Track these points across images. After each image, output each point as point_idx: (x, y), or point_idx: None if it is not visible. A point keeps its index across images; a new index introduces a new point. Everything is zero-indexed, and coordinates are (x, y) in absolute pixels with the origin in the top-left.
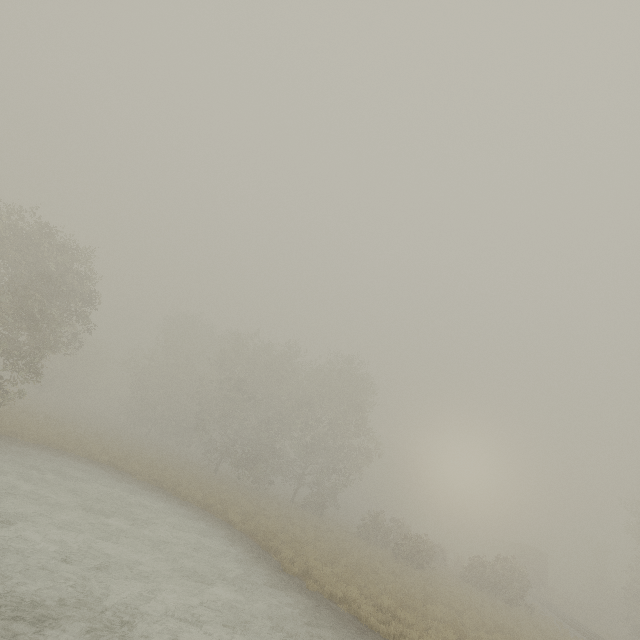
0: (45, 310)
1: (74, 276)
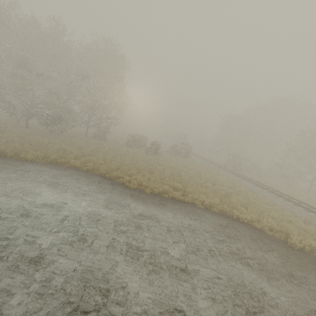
0: None
1: None
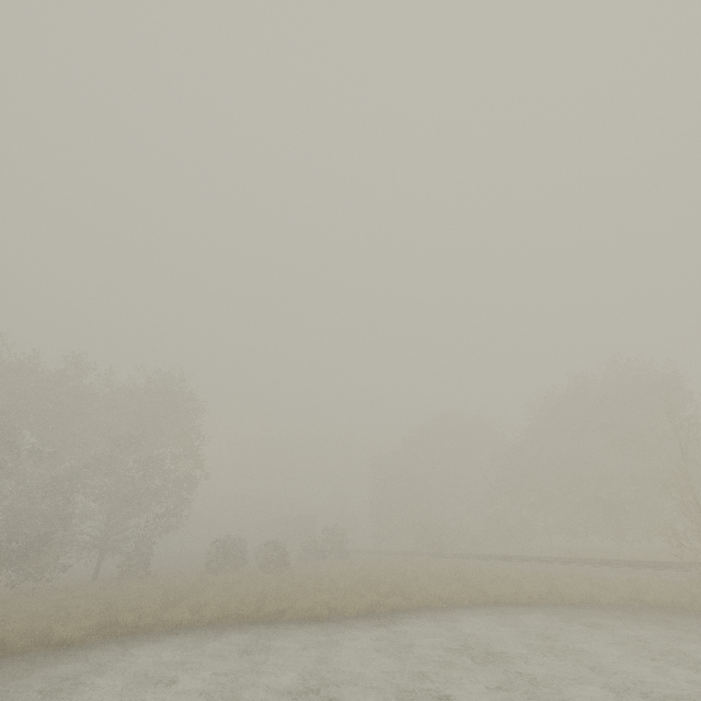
0: None
1: None
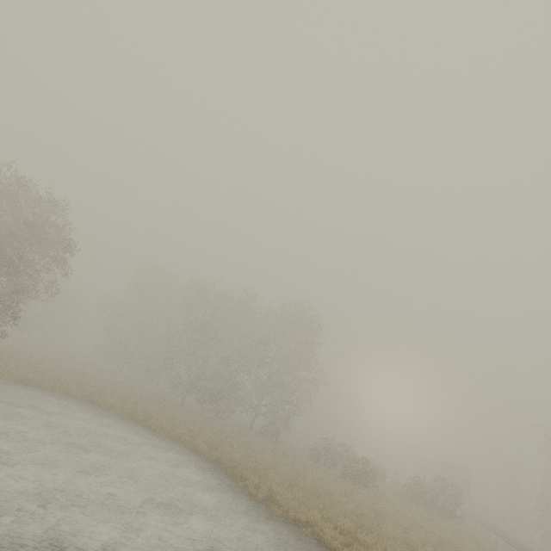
0: (22, 257)
1: (50, 226)
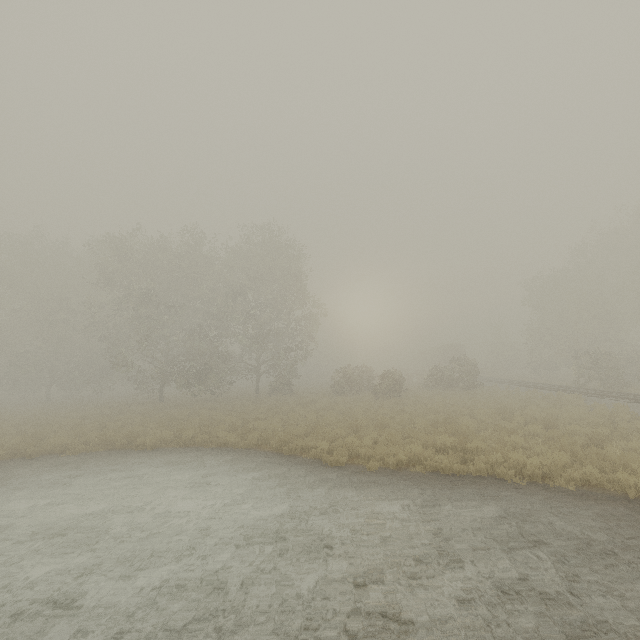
0: None
1: None
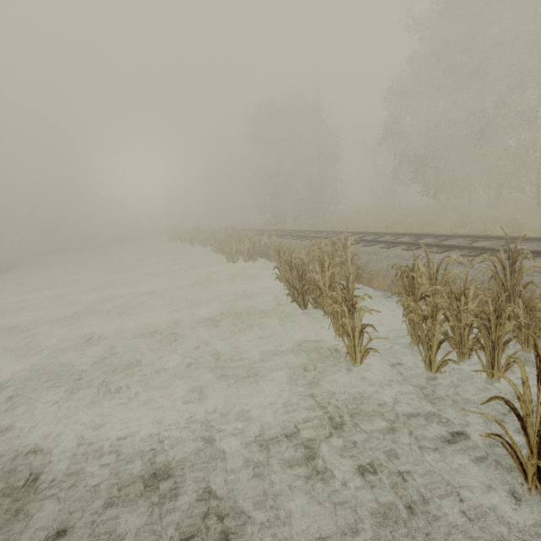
0: None
1: None
